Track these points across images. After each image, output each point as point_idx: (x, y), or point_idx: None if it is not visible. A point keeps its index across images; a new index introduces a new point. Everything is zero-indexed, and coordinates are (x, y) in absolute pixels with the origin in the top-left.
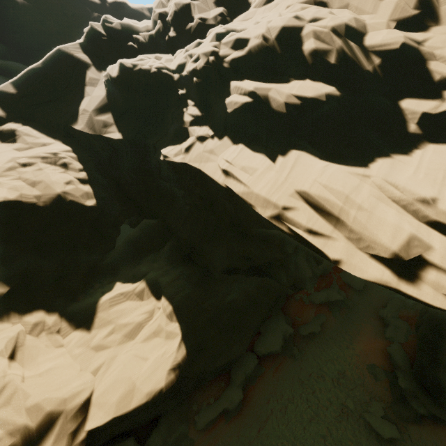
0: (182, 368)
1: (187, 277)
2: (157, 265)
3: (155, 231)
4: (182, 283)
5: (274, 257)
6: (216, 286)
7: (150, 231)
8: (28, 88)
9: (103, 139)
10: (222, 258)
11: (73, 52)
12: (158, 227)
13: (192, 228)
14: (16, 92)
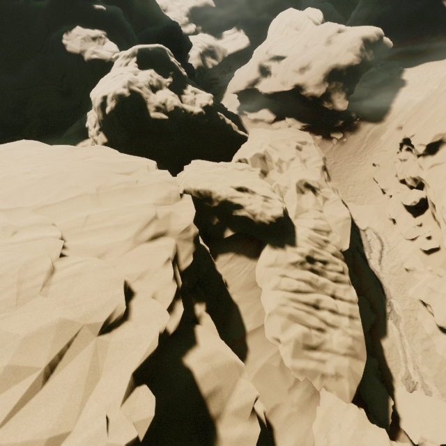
0: (249, 45)
1: (248, 26)
2: (237, 25)
3: (235, 17)
4: (247, 27)
5: (276, 2)
6: (259, 29)
7: (233, 17)
8: None
9: None
10: (259, 9)
11: None
12: (236, 15)
13: (249, 8)
14: None
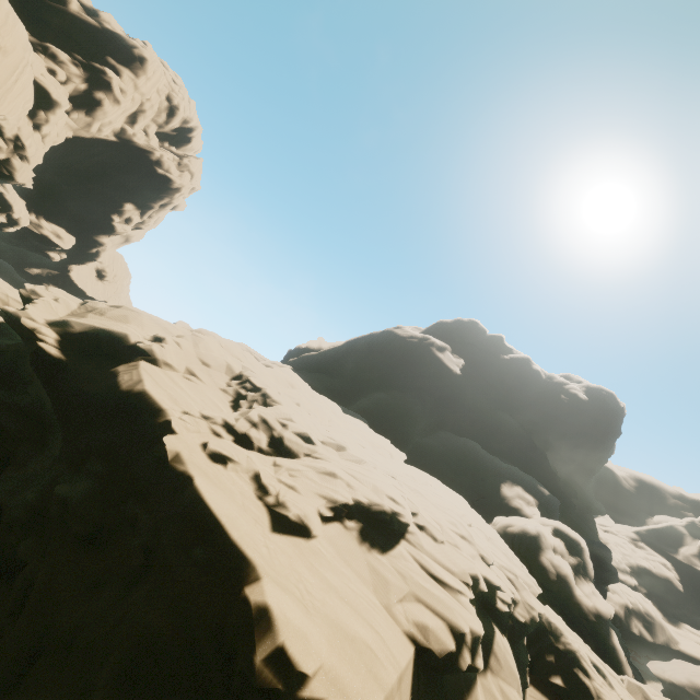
0: None
1: None
2: None
3: None
4: None
5: None
6: None
7: None
8: (649, 532)
9: (691, 567)
10: None
11: (678, 526)
12: None
13: None
14: (644, 532)
